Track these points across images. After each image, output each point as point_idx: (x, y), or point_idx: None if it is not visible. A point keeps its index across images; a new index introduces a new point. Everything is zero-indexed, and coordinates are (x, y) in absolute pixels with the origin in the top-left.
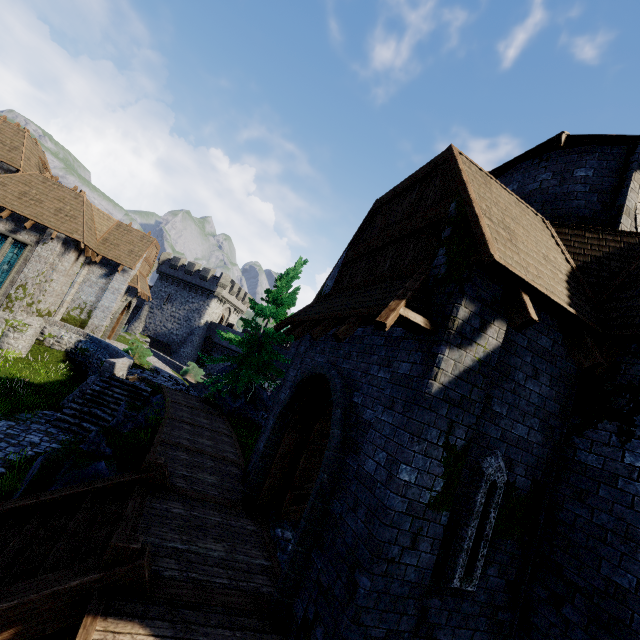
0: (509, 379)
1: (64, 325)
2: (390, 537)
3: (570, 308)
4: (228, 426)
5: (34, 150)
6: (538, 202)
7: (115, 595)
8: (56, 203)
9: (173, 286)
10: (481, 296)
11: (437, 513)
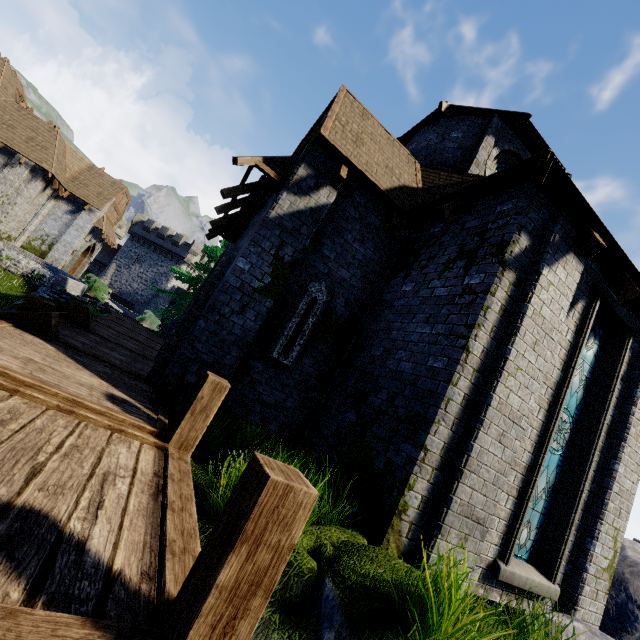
0: (340, 236)
1: (23, 251)
2: (224, 300)
3: (380, 186)
4: None
5: (13, 81)
6: (423, 155)
7: (27, 328)
8: (29, 132)
9: (144, 248)
10: (318, 166)
11: (263, 298)
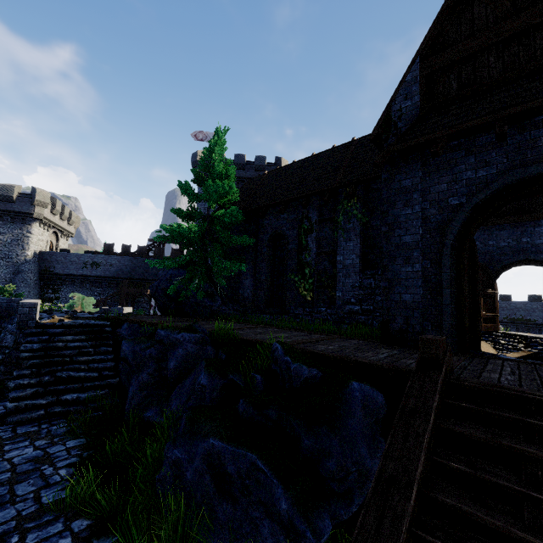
0: None
1: None
2: None
3: None
4: (239, 323)
5: None
6: None
7: None
8: None
9: None
10: None
11: None
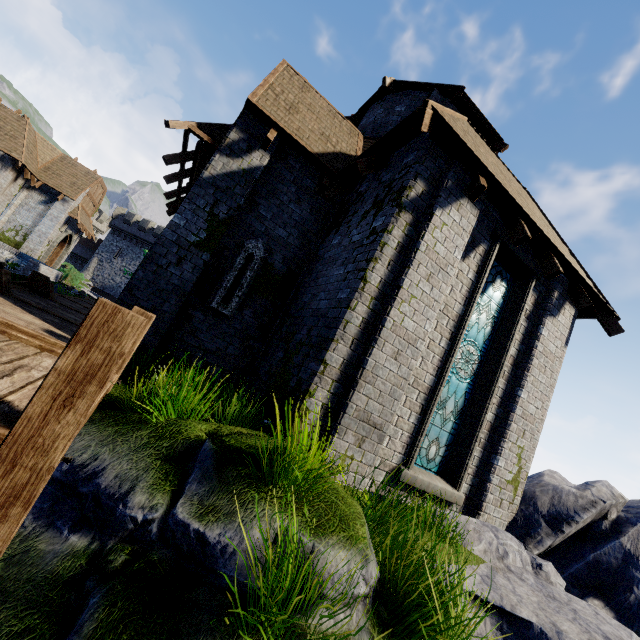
0: (275, 197)
1: None
2: (161, 252)
3: (310, 149)
4: None
5: None
6: (370, 129)
7: None
8: None
9: (125, 241)
10: (250, 130)
11: (199, 251)
